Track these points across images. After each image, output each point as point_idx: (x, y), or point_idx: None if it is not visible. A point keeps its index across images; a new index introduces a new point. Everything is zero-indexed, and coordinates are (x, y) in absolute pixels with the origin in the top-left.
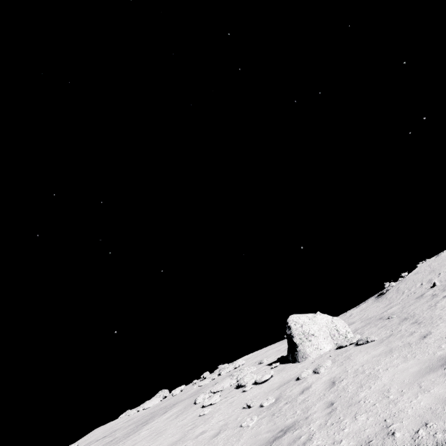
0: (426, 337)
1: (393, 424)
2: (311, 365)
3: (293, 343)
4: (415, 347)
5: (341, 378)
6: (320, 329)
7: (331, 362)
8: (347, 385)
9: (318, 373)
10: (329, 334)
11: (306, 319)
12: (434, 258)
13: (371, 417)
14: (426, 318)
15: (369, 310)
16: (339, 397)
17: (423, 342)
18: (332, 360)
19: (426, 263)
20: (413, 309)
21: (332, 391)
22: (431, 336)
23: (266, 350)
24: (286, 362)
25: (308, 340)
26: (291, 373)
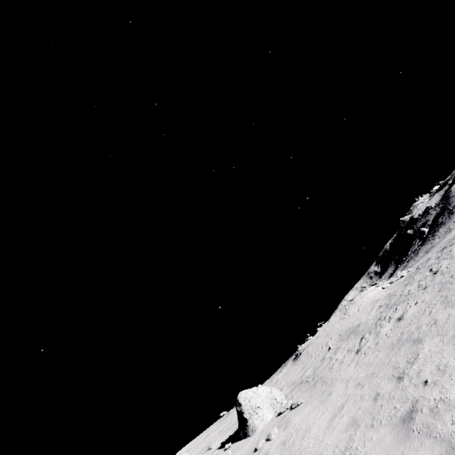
0: (331, 394)
1: (324, 452)
2: (262, 435)
3: (243, 418)
4: (326, 402)
5: (289, 437)
6: (263, 400)
7: (277, 428)
8: (294, 441)
9: (271, 440)
10: (270, 403)
11: (252, 393)
12: (327, 323)
13: (313, 454)
14: (329, 379)
15: (291, 374)
16: (291, 451)
17: (330, 398)
18: (277, 426)
19: (322, 328)
20: (321, 372)
21: (285, 449)
22: (333, 393)
23: (205, 435)
24: (236, 440)
25: (255, 413)
26: (247, 448)
